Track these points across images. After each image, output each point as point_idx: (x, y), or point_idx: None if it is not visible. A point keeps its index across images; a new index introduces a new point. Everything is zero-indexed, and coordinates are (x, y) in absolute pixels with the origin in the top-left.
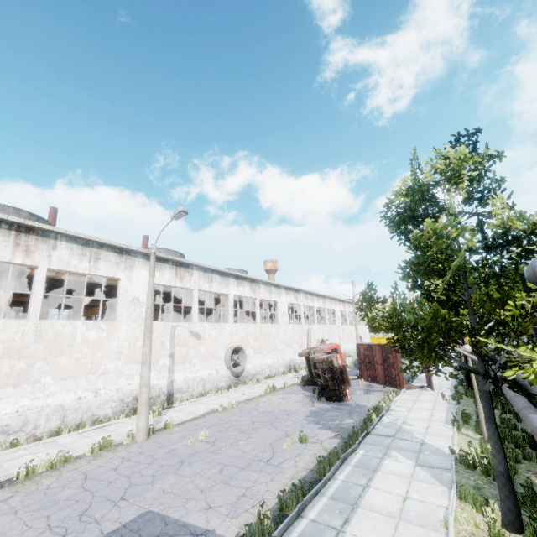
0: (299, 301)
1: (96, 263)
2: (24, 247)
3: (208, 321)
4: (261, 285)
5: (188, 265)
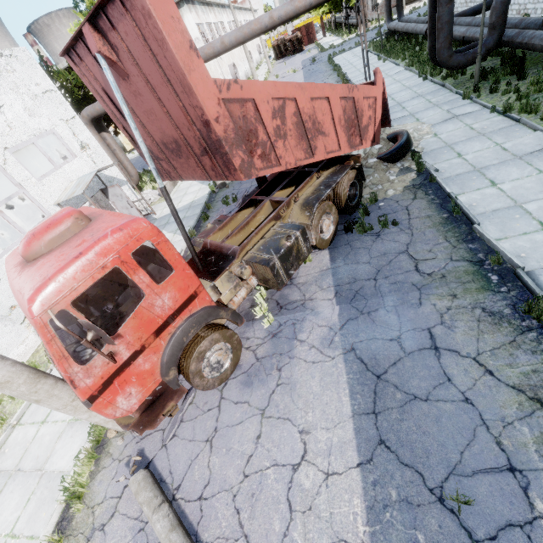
0: (244, 18)
1: (220, 15)
2: (215, 14)
3: None
4: (236, 11)
5: (225, 6)
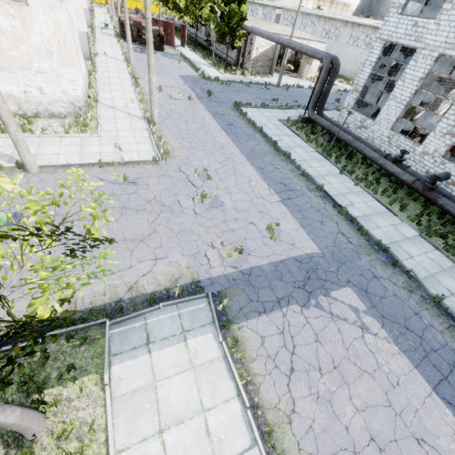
0: None
1: None
2: None
3: None
4: None
5: None
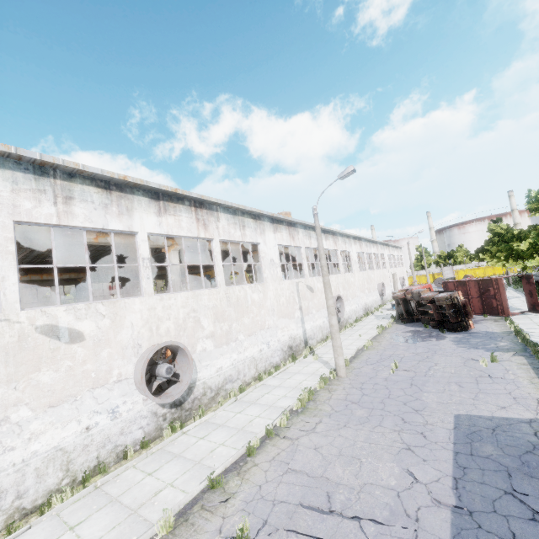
0: (362, 249)
1: (243, 230)
2: (202, 222)
3: (255, 279)
4: (339, 237)
5: (294, 224)
